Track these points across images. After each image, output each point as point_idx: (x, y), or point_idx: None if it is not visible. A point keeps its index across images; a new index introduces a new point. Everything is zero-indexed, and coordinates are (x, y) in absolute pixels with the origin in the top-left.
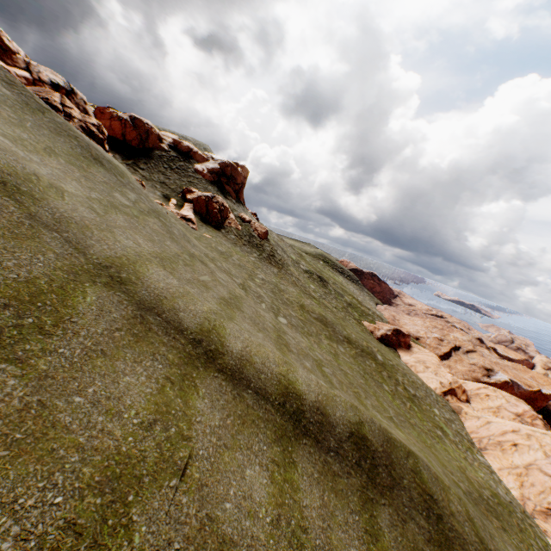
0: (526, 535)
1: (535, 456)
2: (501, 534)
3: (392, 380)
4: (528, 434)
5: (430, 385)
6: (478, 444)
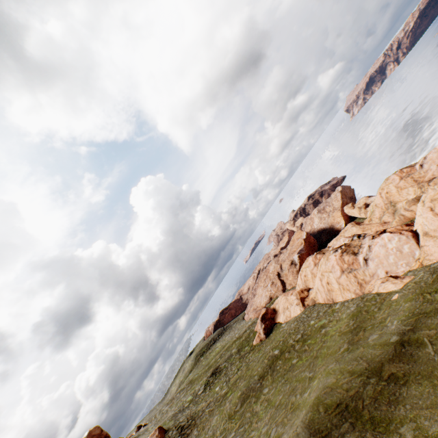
0: (369, 309)
1: (332, 277)
2: (365, 336)
3: (291, 351)
4: (321, 274)
5: (298, 312)
6: (330, 302)
